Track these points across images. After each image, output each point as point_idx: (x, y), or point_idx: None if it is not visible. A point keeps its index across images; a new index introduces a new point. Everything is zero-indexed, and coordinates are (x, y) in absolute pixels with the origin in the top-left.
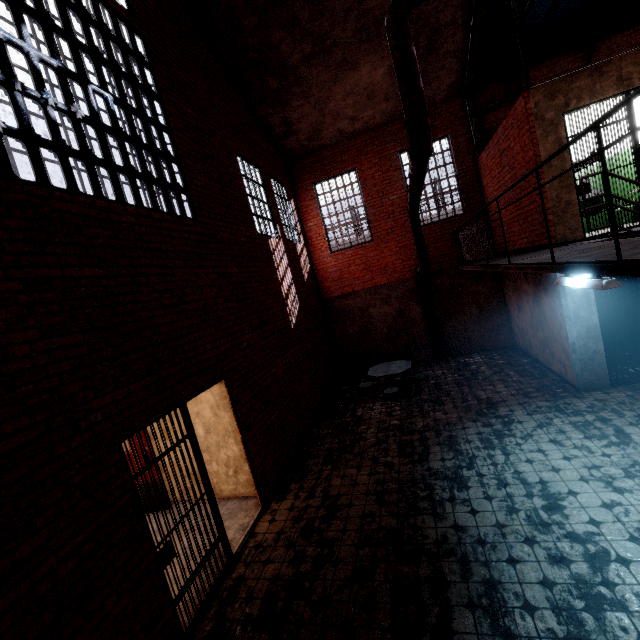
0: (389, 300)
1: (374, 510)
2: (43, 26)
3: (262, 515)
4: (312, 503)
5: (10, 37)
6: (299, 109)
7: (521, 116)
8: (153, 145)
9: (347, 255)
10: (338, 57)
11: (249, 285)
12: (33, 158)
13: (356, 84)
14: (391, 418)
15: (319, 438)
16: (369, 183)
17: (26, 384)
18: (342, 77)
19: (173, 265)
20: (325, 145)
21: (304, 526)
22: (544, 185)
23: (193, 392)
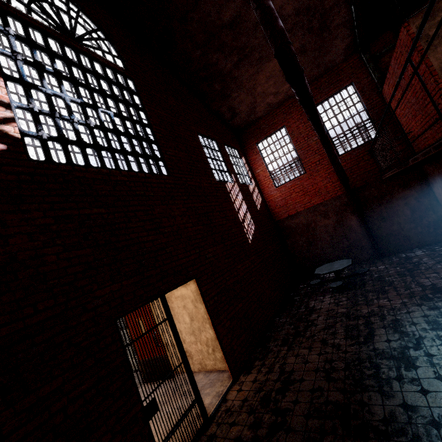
0: (327, 214)
1: (322, 385)
2: (73, 84)
3: (232, 385)
4: (270, 377)
5: (55, 92)
6: (237, 98)
7: (406, 42)
8: (139, 135)
9: (288, 187)
10: (256, 56)
11: (211, 214)
12: (64, 150)
13: (273, 70)
14: (338, 307)
15: (279, 325)
16: (296, 133)
17: (53, 279)
18: (262, 68)
19: (153, 204)
20: (260, 116)
21: (263, 396)
22: (418, 67)
23: (170, 287)
